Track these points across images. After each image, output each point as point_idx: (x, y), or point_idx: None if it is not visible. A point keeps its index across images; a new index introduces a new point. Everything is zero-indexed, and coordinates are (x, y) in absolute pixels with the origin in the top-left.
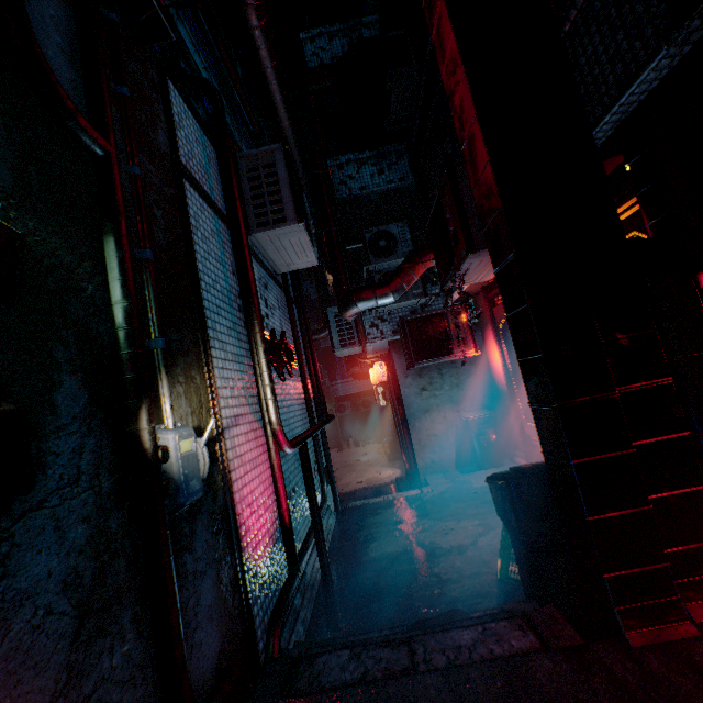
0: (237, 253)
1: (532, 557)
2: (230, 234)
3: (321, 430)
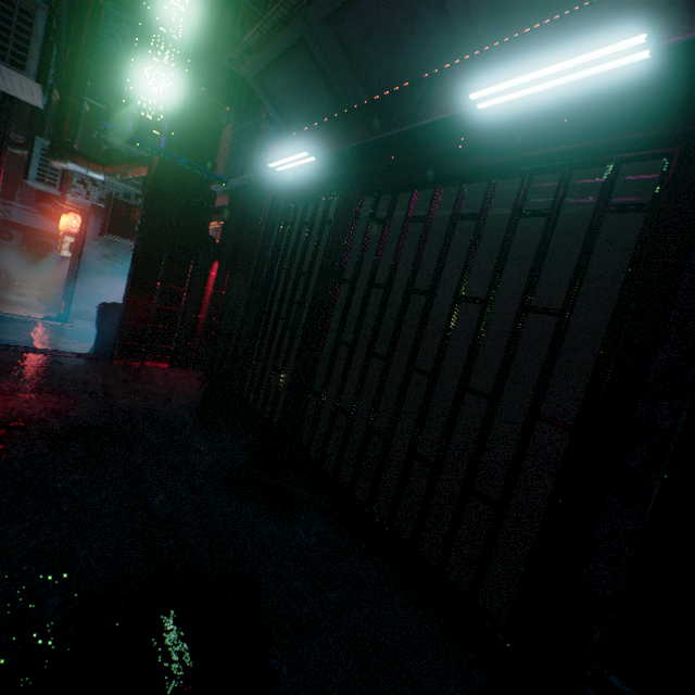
0: None
1: (100, 340)
2: None
3: None
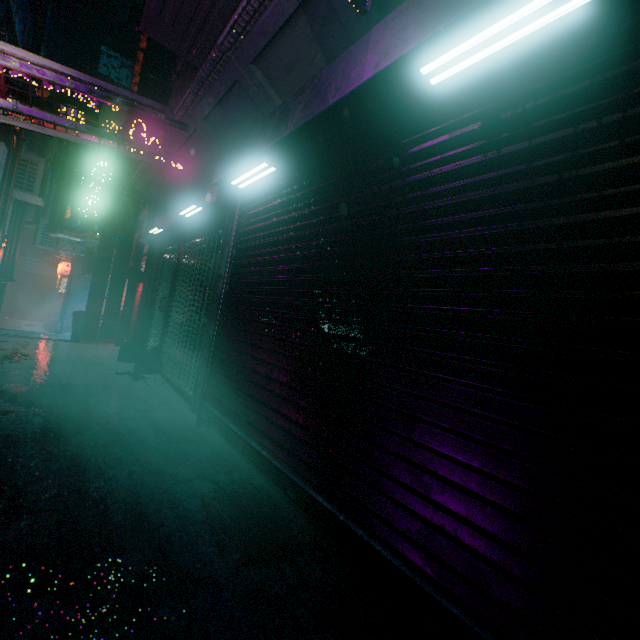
0: (2, 199)
1: (74, 333)
2: (1, 189)
3: (4, 284)
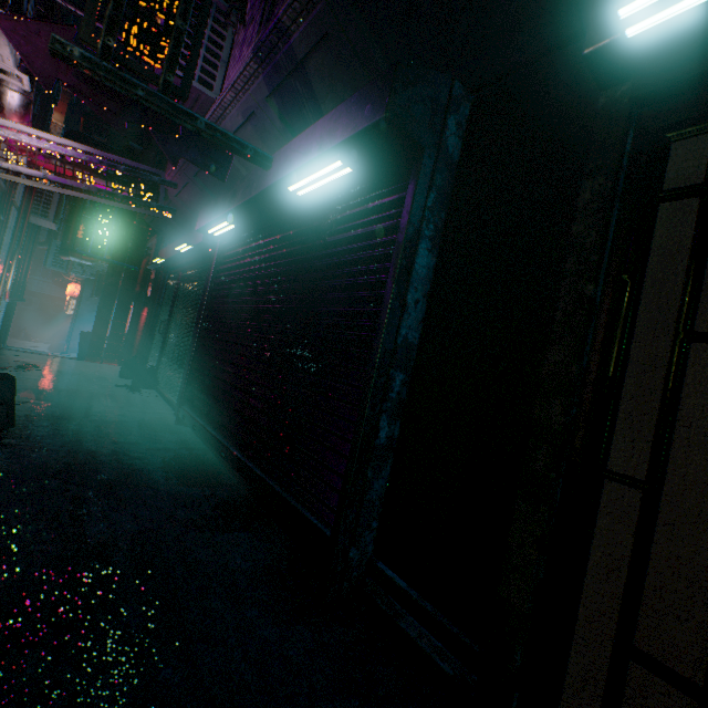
0: (19, 224)
1: (80, 352)
2: (18, 215)
3: (15, 303)
